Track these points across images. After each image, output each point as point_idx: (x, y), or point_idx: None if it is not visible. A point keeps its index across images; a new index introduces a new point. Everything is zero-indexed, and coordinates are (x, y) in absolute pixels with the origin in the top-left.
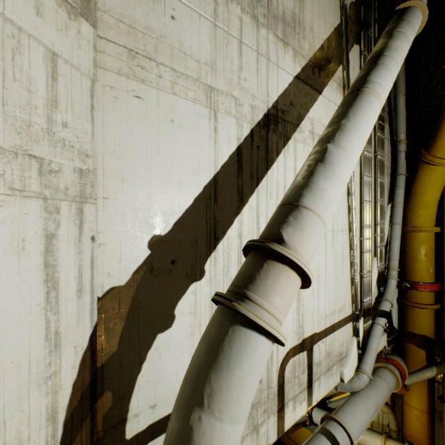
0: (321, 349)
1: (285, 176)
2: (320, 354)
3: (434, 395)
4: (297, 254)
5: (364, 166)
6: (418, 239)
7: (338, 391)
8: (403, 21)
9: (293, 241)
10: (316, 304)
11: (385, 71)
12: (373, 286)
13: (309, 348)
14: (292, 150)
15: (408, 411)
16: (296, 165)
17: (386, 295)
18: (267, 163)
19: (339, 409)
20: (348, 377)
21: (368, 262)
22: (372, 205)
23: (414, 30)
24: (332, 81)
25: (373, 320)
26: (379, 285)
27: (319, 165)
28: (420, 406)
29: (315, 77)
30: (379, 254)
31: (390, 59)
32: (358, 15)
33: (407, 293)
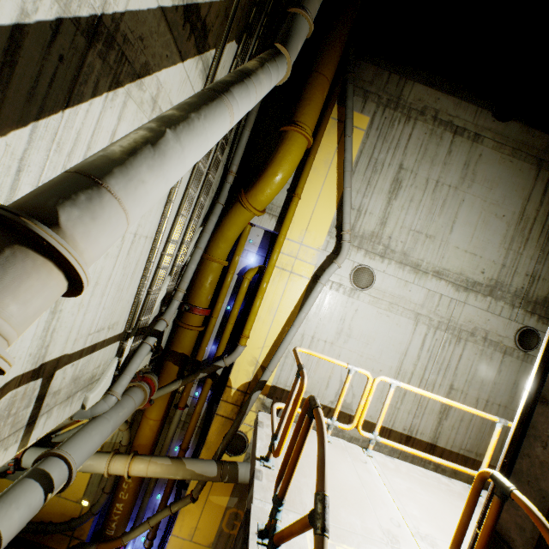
0: (68, 374)
1: (96, 133)
2: (64, 381)
3: (173, 405)
4: (75, 250)
5: (195, 178)
6: (211, 268)
7: (74, 420)
8: (275, 62)
9: (75, 230)
10: (80, 318)
11: (247, 95)
12: (157, 305)
13: (49, 374)
14: (120, 104)
15: (145, 423)
16: (118, 129)
17: (166, 315)
18: (71, 94)
19: (68, 441)
20: (93, 402)
21: (162, 279)
22: (187, 222)
23: (277, 79)
24: (201, 58)
25: (144, 340)
26: (163, 304)
27: (149, 148)
28: (157, 416)
29: (184, 34)
30: (175, 273)
31: (254, 87)
32: (249, 13)
33: (185, 315)
